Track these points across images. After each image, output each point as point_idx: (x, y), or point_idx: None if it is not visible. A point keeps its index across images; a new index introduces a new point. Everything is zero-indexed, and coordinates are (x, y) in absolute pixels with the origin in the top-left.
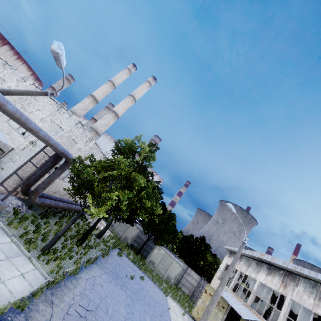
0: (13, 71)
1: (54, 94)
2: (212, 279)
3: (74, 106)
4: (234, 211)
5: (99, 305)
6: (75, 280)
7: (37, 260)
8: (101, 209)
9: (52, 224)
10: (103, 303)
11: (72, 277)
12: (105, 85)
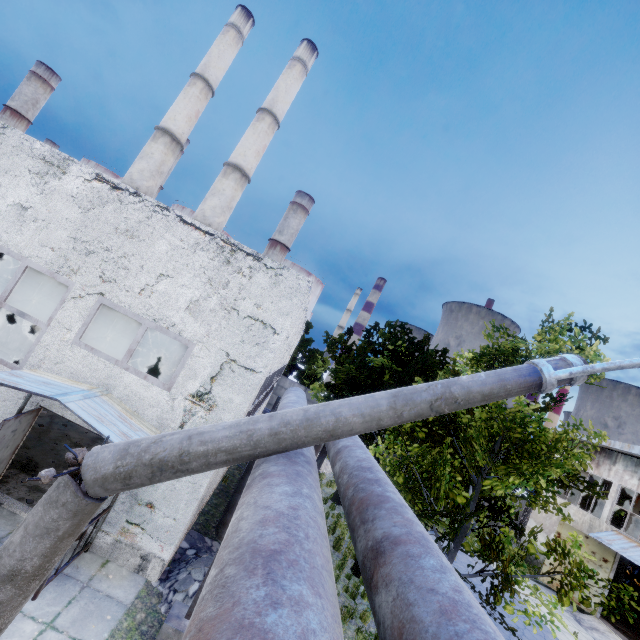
0: None
1: (578, 380)
2: None
3: (129, 171)
4: None
5: None
6: None
7: None
8: (561, 605)
9: None
10: None
11: None
12: (188, 90)
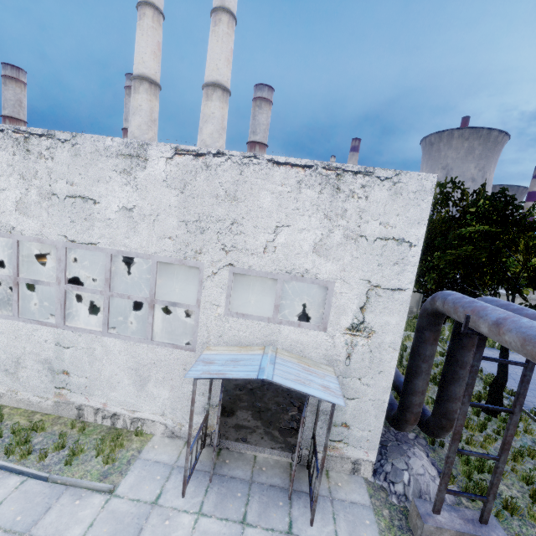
0: (74, 151)
1: None
2: None
3: (129, 131)
4: None
5: None
6: None
7: None
8: None
9: None
10: None
11: None
12: (141, 25)
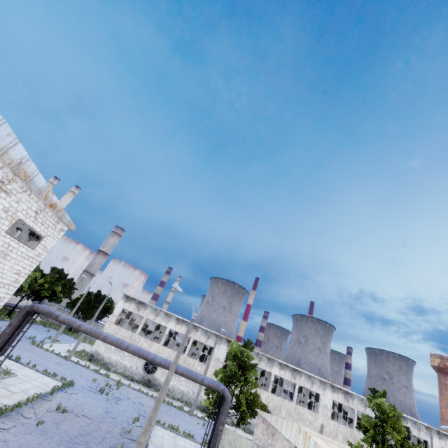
0: None
1: None
2: None
3: None
4: (85, 277)
5: None
6: (2, 321)
7: None
8: None
9: None
10: None
11: (0, 320)
12: None
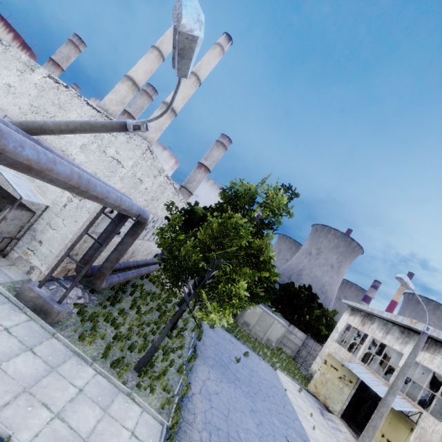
0: (5, 51)
1: (141, 127)
2: (320, 335)
3: (104, 99)
4: (413, 287)
5: (228, 433)
6: (190, 403)
7: (138, 392)
8: (224, 314)
9: (127, 310)
10: (230, 425)
11: (185, 399)
12: (147, 55)
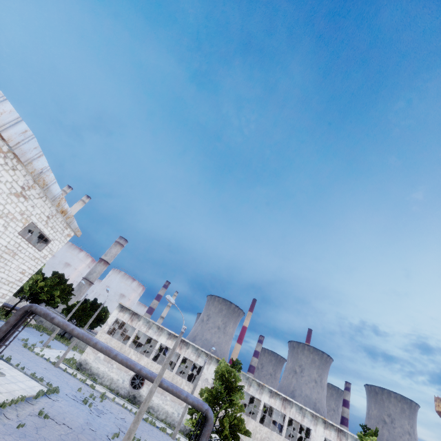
0: None
1: None
2: None
3: None
4: (84, 283)
5: None
6: None
7: None
8: None
9: None
10: None
11: None
12: None
